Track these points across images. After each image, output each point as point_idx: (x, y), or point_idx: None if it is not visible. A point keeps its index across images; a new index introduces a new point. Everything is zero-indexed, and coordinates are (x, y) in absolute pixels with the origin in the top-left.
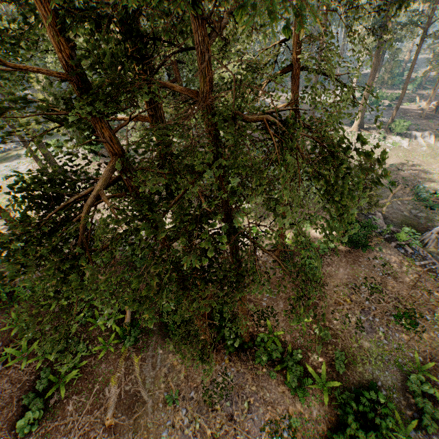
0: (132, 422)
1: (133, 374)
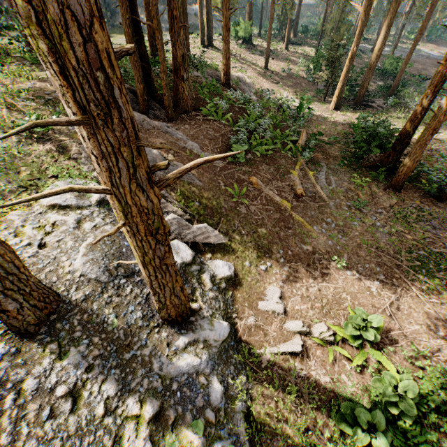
0: (316, 207)
1: (309, 180)
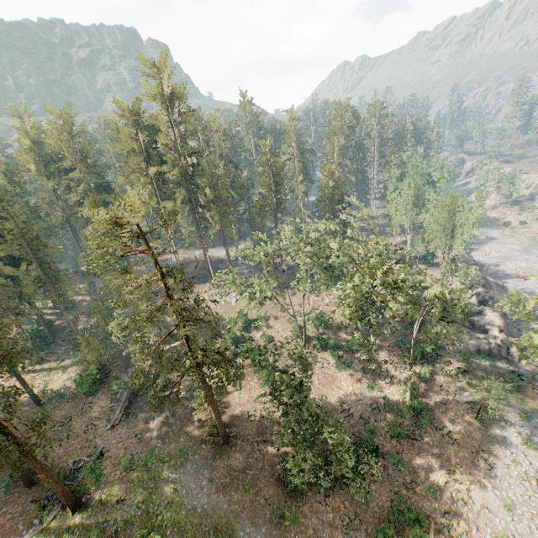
0: None
1: None
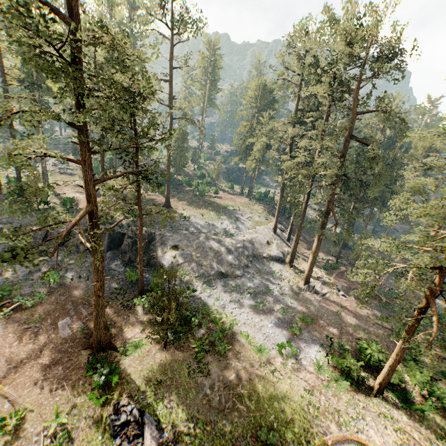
0: None
1: None
